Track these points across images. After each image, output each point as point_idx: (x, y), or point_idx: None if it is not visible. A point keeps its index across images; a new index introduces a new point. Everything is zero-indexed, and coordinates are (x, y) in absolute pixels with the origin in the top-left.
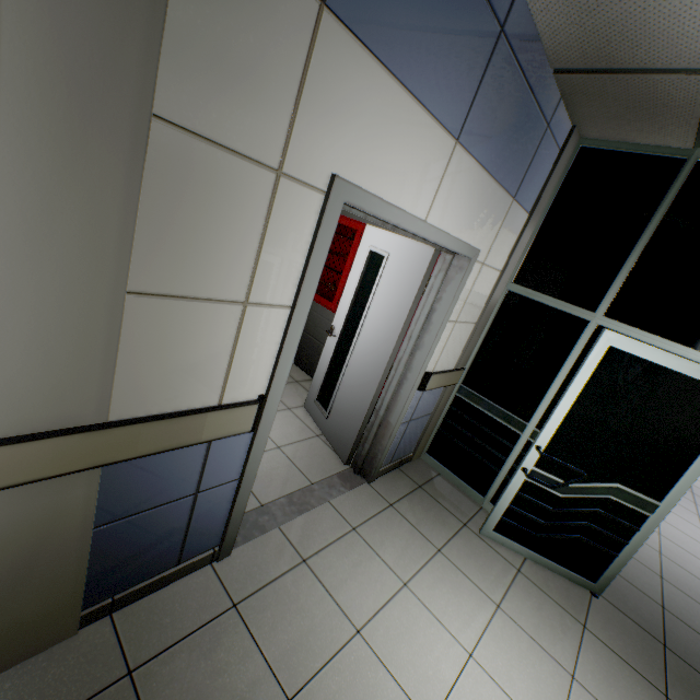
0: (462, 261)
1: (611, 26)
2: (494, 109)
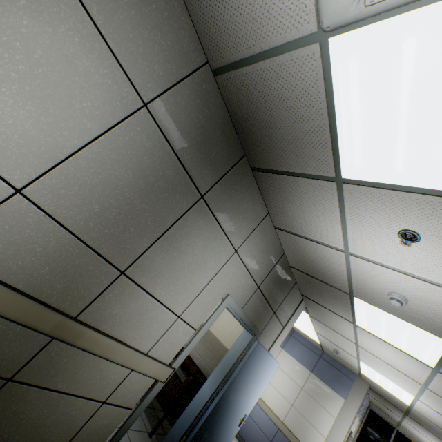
0: (350, 437)
1: (382, 408)
2: (362, 410)
